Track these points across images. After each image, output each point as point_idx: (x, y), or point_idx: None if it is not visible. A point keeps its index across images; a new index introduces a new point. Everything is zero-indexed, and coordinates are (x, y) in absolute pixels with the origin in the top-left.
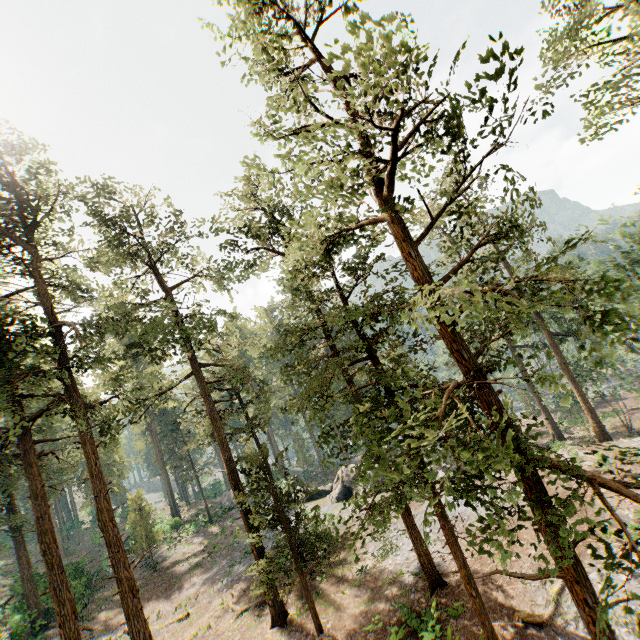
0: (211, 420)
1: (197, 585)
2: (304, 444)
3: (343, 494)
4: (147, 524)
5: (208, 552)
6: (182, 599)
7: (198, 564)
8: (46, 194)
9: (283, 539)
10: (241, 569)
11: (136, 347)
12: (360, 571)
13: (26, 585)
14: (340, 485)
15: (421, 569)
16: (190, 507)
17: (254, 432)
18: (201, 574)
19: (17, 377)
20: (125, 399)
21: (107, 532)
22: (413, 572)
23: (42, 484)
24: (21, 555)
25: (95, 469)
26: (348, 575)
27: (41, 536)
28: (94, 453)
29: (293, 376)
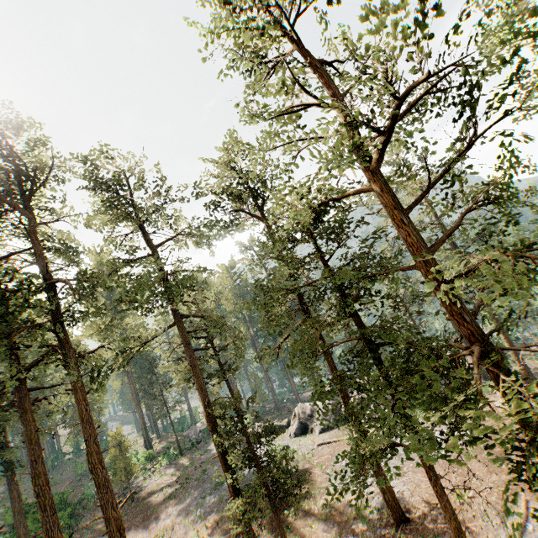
0: (190, 367)
1: (172, 515)
2: (260, 383)
3: (300, 430)
4: (126, 458)
5: (180, 483)
6: (159, 529)
7: (172, 495)
8: (43, 164)
9: (262, 480)
10: (212, 500)
11: (124, 302)
12: (325, 505)
13: (17, 517)
14: (297, 421)
15: (383, 504)
16: (161, 440)
17: (227, 377)
18: (175, 504)
19: (16, 331)
20: (111, 348)
21: (96, 474)
22: (375, 507)
23: (36, 429)
24: (13, 489)
25: (86, 414)
26: (314, 508)
27: (35, 479)
28: (85, 399)
29: (250, 324)
